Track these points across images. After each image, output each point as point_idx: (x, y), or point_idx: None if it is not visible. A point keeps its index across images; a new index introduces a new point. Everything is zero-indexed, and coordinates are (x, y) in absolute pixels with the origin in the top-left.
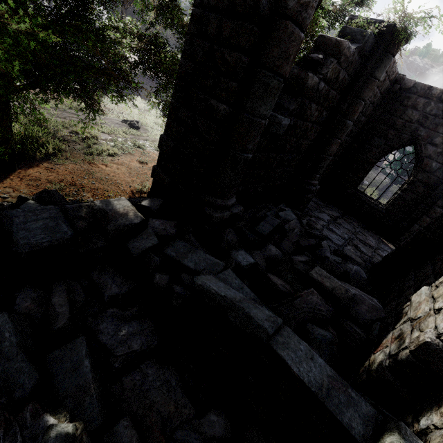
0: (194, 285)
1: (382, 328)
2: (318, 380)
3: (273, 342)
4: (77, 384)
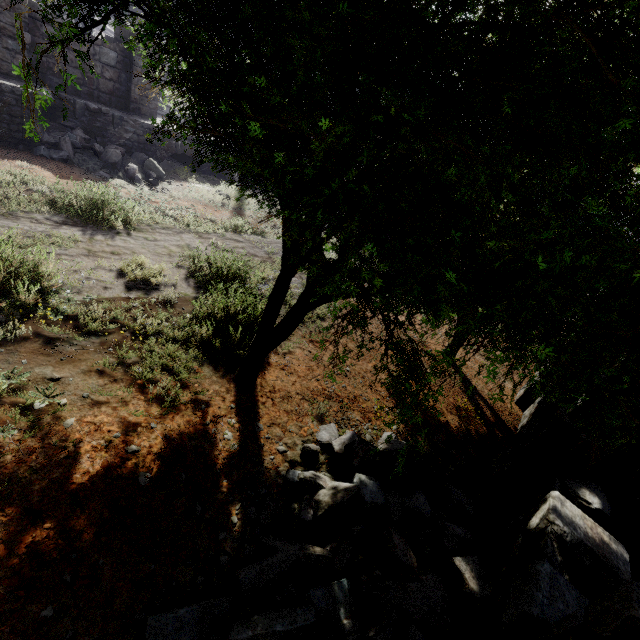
0: None
1: None
2: None
3: None
4: None
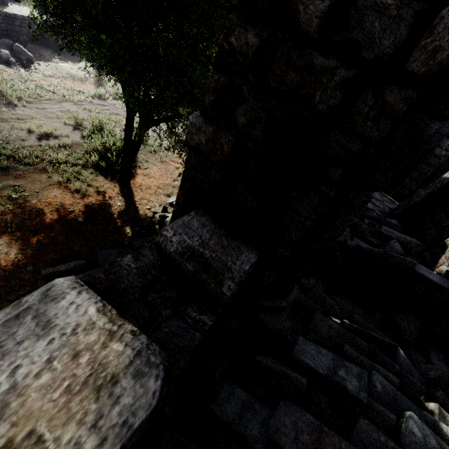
0: (362, 249)
1: (433, 254)
2: (438, 280)
3: (415, 268)
4: (329, 306)
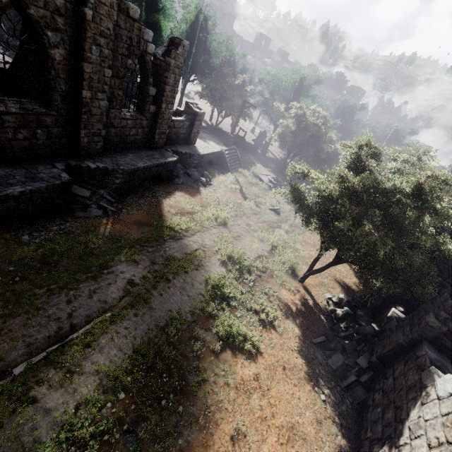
0: None
1: None
2: None
3: None
4: None
